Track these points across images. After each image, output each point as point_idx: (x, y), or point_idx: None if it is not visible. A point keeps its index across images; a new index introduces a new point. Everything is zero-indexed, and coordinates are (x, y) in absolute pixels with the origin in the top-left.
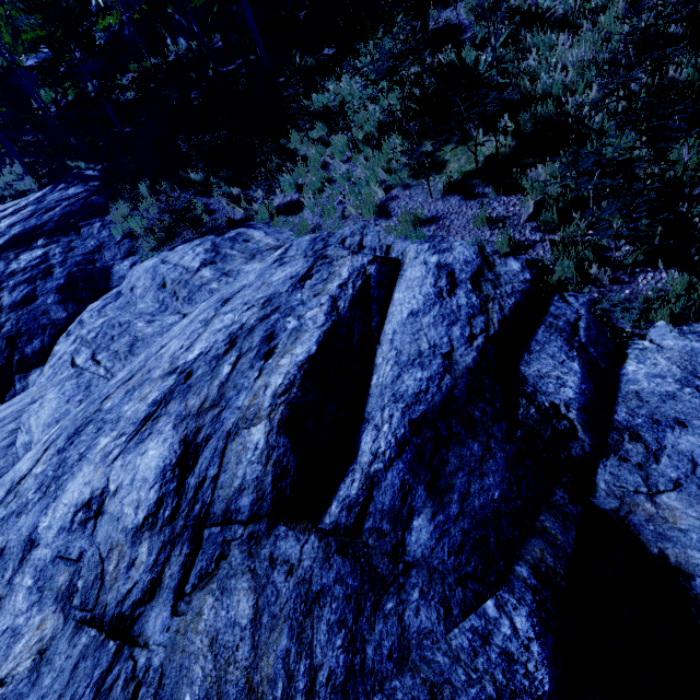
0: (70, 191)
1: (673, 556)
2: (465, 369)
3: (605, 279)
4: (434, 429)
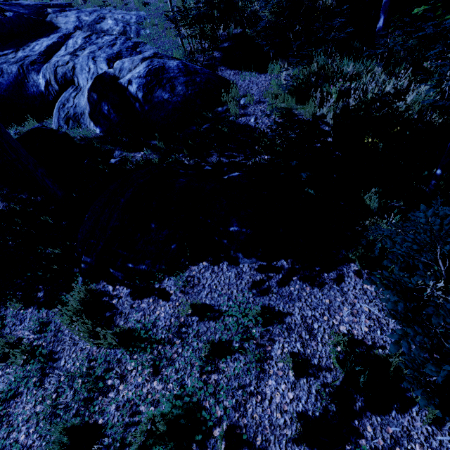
0: None
1: (58, 26)
2: (28, 4)
3: (83, 3)
4: (11, 4)
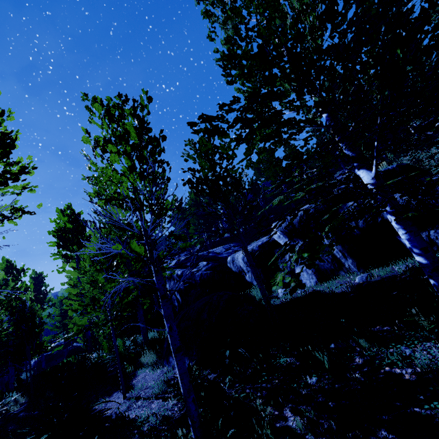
0: (232, 244)
1: None
2: None
3: None
4: None
